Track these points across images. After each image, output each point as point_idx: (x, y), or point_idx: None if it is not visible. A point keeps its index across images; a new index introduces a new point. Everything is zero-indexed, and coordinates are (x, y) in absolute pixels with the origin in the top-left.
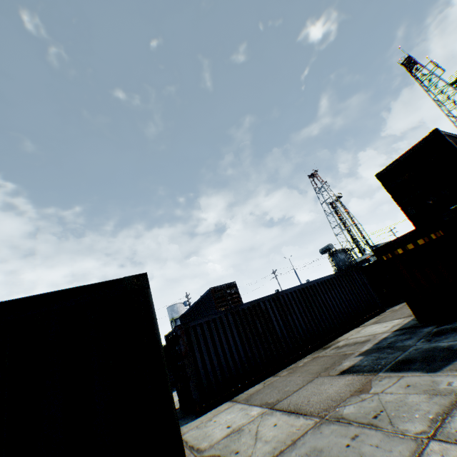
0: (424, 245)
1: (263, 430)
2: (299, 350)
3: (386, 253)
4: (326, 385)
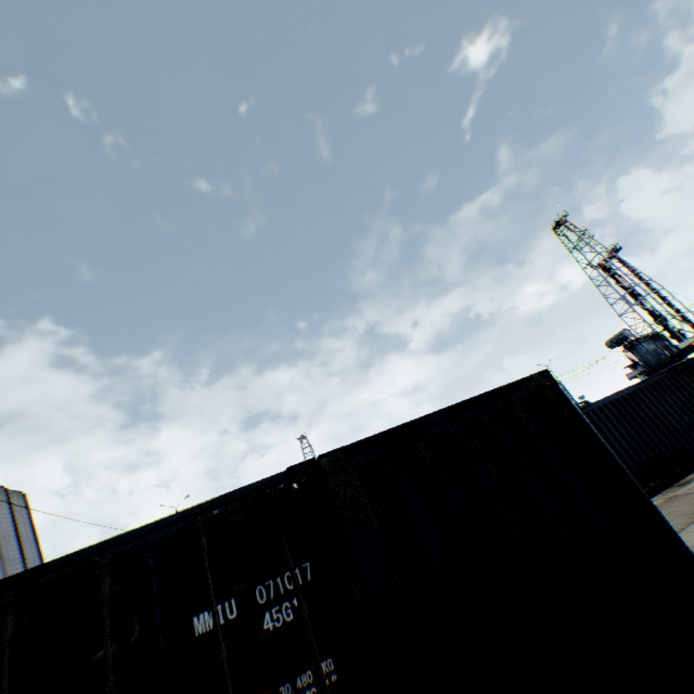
0: None
1: None
2: None
3: None
4: None
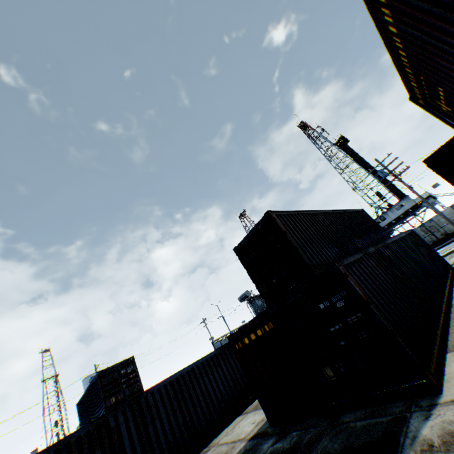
0: (263, 336)
1: None
2: None
3: (238, 341)
4: None
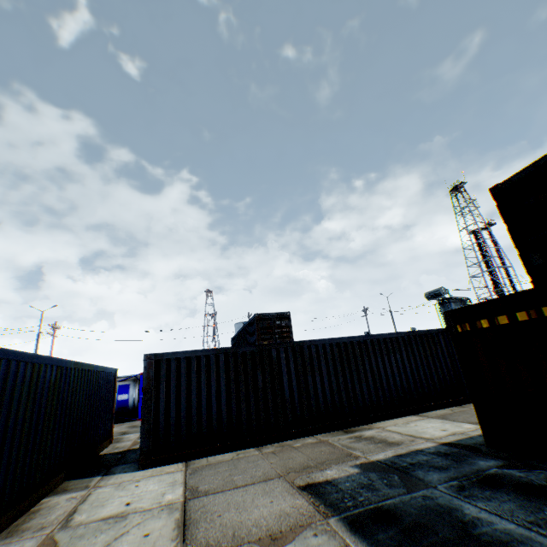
0: (527, 323)
1: (127, 536)
2: (310, 424)
3: (463, 322)
4: (265, 500)
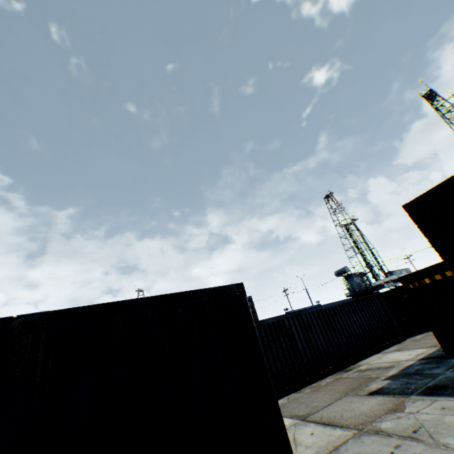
0: (452, 277)
1: (300, 437)
2: (320, 370)
3: (413, 282)
4: (357, 403)
